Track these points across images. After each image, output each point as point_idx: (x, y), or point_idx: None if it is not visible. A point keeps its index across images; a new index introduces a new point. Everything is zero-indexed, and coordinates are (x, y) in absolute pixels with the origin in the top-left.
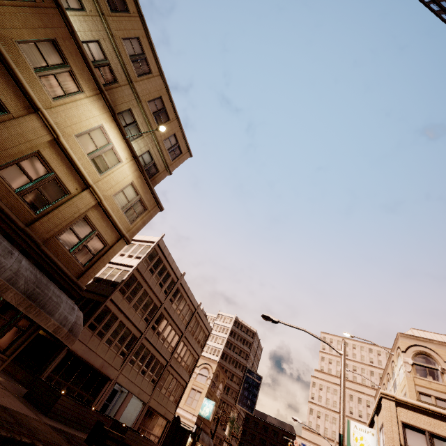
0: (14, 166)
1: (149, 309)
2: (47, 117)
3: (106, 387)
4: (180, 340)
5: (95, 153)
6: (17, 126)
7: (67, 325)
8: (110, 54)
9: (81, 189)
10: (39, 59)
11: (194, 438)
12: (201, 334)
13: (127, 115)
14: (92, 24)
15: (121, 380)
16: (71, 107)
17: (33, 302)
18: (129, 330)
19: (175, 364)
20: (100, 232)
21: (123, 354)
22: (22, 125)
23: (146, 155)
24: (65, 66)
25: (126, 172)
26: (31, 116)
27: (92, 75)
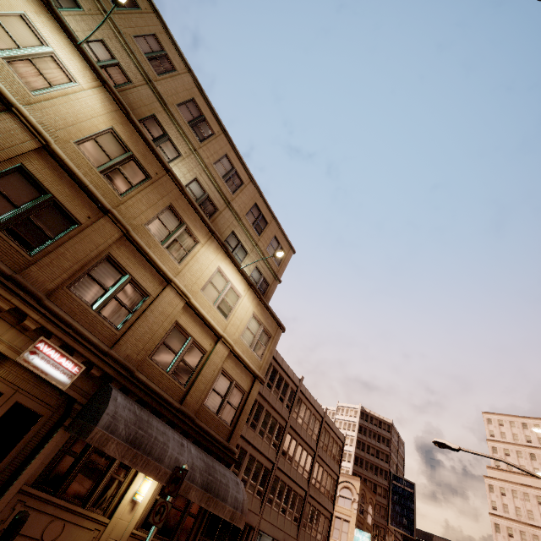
0: (162, 346)
1: (275, 431)
2: (178, 284)
3: (251, 538)
4: (314, 461)
5: (219, 299)
6: (158, 305)
7: (239, 507)
8: (207, 185)
9: (214, 343)
10: (163, 231)
11: None
12: (334, 447)
13: (231, 239)
14: (188, 165)
15: (263, 527)
16: (193, 263)
17: (210, 493)
18: (260, 463)
19: (314, 493)
20: (236, 381)
21: (259, 493)
22: (161, 303)
23: (255, 273)
24: (181, 225)
25: (246, 305)
26: (166, 290)
27: (203, 221)
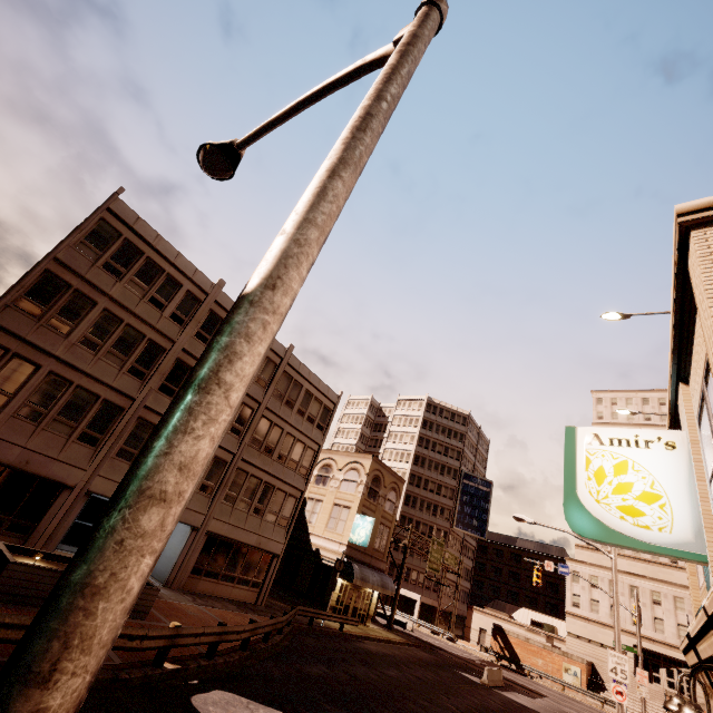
0: None
1: (138, 351)
2: None
3: (64, 502)
4: (257, 415)
5: None
6: None
7: None
8: None
9: None
10: None
11: (345, 578)
12: (313, 407)
13: None
14: None
15: (104, 488)
16: None
17: None
18: (89, 393)
19: (257, 459)
20: None
21: (92, 439)
22: None
23: None
24: None
25: None
26: None
27: None
